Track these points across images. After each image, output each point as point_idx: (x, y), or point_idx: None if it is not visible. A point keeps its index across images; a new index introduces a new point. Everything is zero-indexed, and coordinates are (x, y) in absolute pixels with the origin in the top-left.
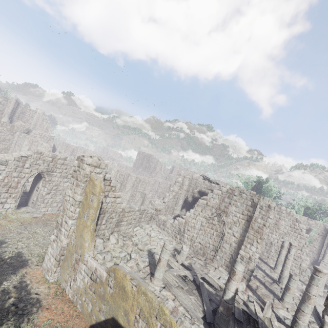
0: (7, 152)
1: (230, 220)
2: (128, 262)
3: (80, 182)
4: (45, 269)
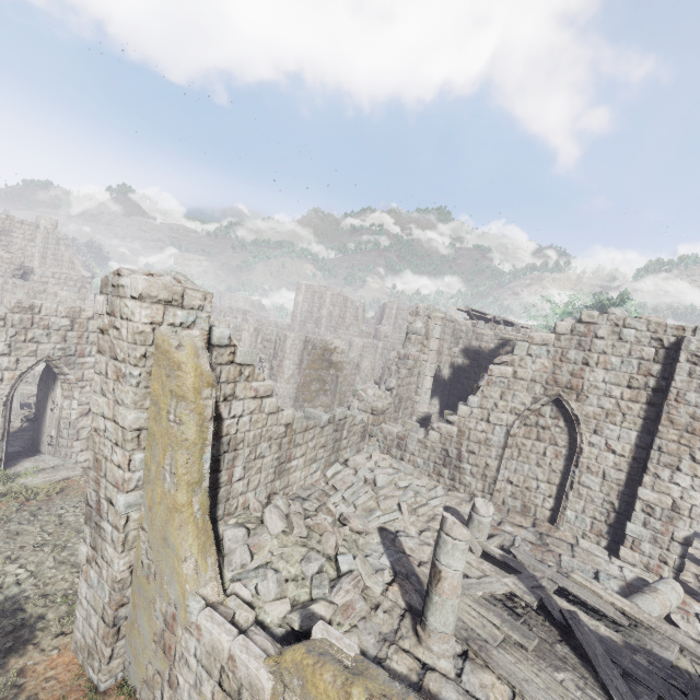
0: None
1: (593, 410)
2: (334, 591)
3: (124, 365)
4: (83, 650)
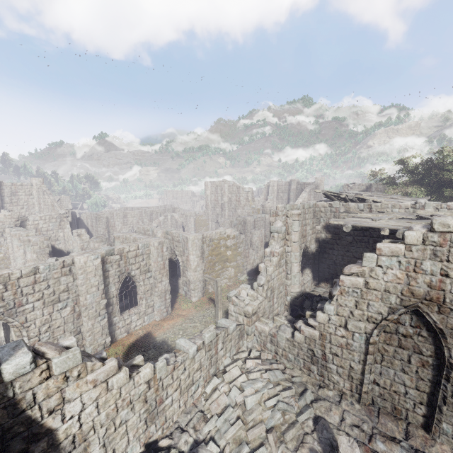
0: (9, 263)
1: None
2: None
3: None
4: None
